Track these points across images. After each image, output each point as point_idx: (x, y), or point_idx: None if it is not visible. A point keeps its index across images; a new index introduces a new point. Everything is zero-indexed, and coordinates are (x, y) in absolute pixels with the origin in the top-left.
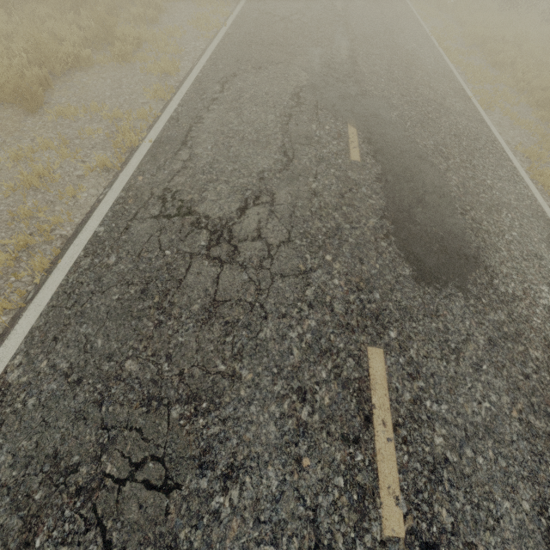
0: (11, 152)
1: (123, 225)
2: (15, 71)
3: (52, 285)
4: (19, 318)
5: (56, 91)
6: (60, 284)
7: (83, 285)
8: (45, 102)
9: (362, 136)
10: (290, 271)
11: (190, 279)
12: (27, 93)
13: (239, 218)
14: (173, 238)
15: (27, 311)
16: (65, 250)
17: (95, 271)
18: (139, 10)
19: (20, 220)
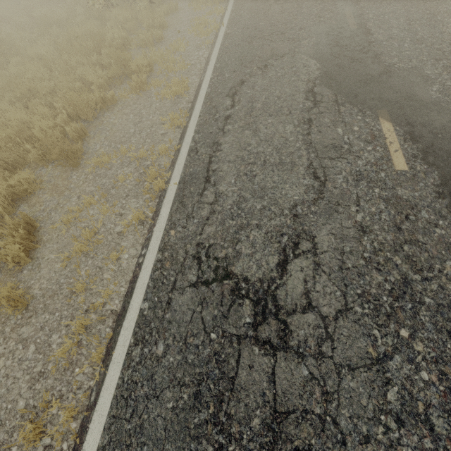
0: (63, 219)
1: (164, 298)
2: (59, 129)
3: (110, 386)
4: (86, 431)
5: (91, 138)
6: (117, 384)
7: (138, 386)
8: (85, 152)
9: (401, 131)
10: (358, 360)
11: (242, 377)
12: (69, 152)
13: (281, 278)
14: (215, 314)
15: (92, 423)
16: (117, 335)
17: (147, 366)
18: (147, 34)
19: (77, 293)
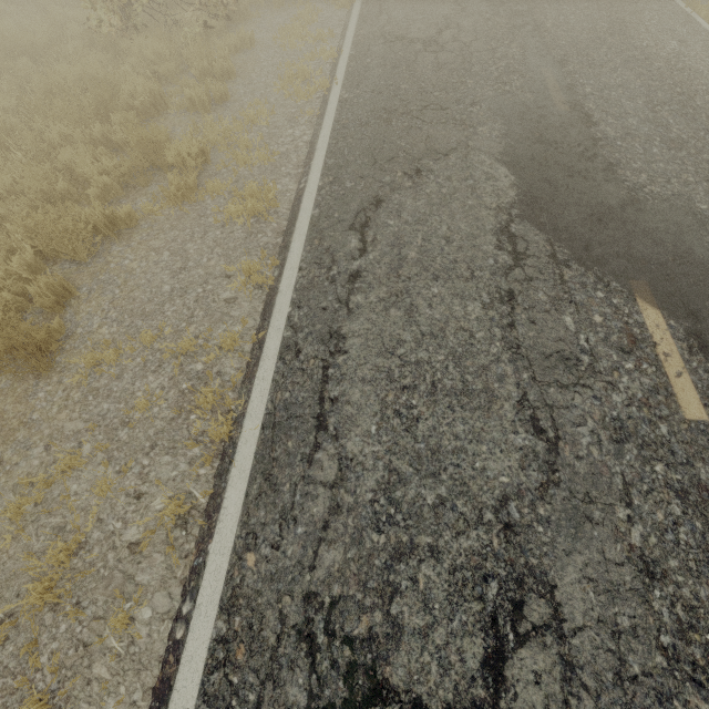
0: (6, 514)
1: None
2: (14, 283)
3: None
4: None
5: (83, 301)
6: None
7: None
8: (67, 335)
9: (680, 330)
10: None
11: None
12: (31, 346)
13: (495, 705)
14: None
15: None
16: None
17: None
18: (198, 91)
19: None
